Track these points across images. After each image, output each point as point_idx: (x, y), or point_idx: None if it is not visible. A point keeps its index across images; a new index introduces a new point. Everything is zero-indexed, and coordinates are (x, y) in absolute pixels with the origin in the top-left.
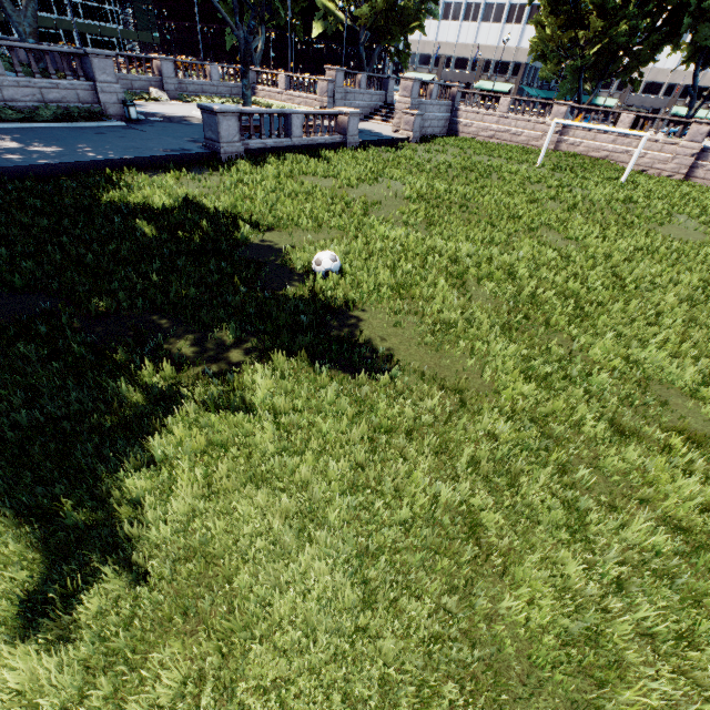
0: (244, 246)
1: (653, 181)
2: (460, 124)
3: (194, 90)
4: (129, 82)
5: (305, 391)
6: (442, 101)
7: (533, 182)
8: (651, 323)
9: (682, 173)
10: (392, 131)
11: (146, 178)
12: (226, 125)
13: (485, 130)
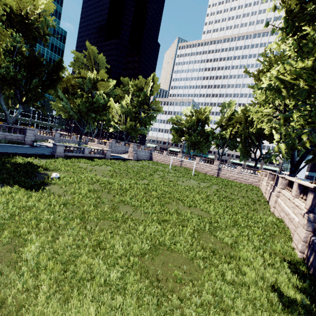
0: (37, 173)
1: (204, 175)
2: (153, 157)
3: (65, 141)
4: (42, 137)
5: (16, 190)
6: (146, 150)
7: (159, 171)
8: (143, 196)
9: (216, 174)
10: (127, 157)
11: (22, 157)
12: (60, 148)
13: (160, 159)
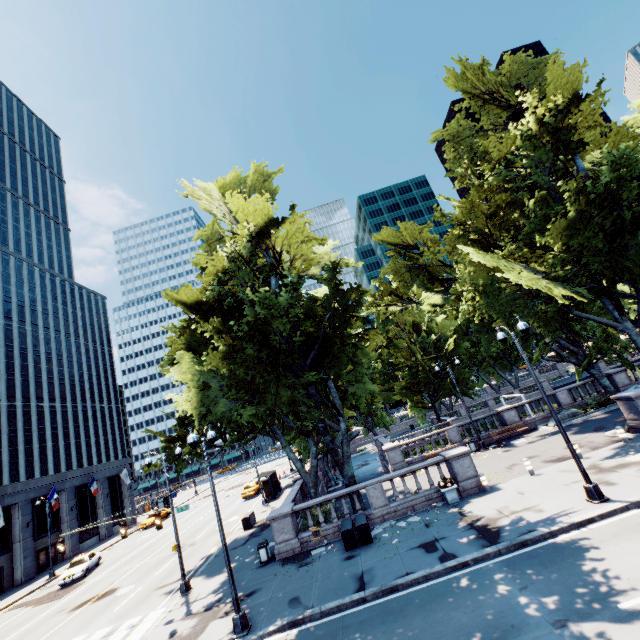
0: None
1: None
2: None
3: None
4: None
5: None
6: None
7: None
8: None
9: None
10: None
11: None
12: (600, 365)
13: None
